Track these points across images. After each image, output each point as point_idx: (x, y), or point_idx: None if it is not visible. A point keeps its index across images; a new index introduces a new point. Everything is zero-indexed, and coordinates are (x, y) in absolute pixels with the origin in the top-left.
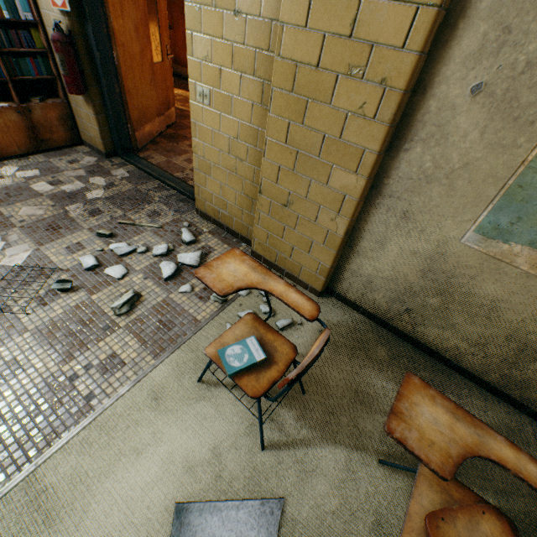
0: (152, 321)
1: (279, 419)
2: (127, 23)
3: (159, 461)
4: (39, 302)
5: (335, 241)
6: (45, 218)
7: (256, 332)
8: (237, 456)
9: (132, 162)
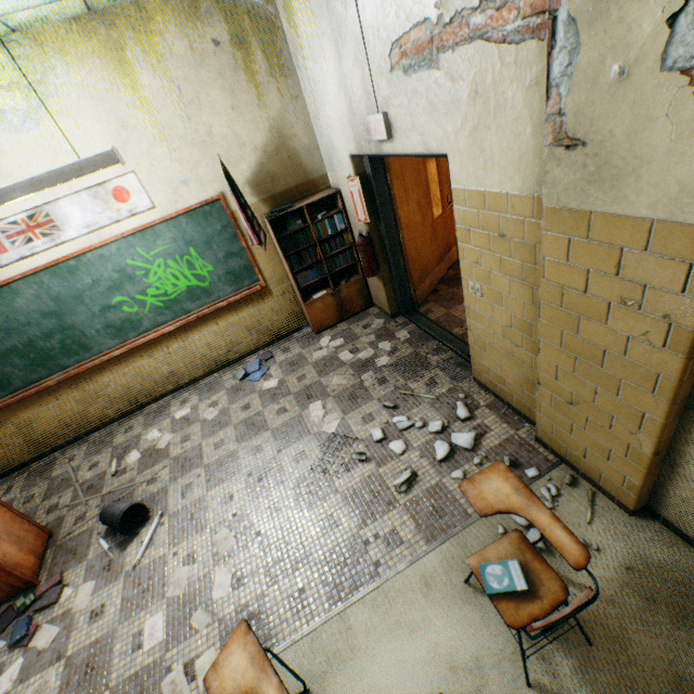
0: (425, 504)
1: (552, 661)
2: (411, 205)
3: (427, 646)
4: (345, 468)
5: (640, 457)
6: (348, 387)
7: (520, 555)
8: (498, 678)
9: (413, 321)
